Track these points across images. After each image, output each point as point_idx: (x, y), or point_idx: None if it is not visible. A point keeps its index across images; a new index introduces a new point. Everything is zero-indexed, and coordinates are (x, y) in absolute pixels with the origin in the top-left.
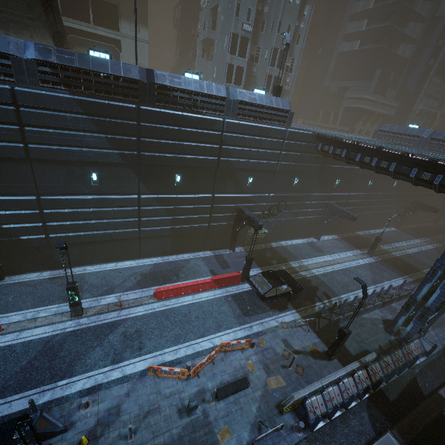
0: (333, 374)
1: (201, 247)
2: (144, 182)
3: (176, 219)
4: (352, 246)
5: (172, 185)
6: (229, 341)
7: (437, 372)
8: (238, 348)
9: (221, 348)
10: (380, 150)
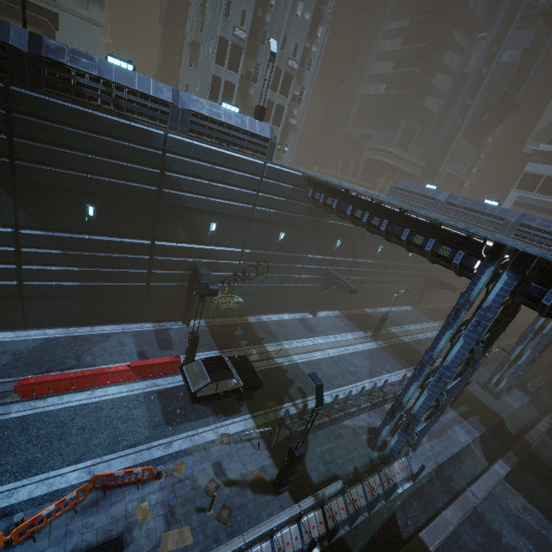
0: (268, 521)
1: (138, 316)
2: (26, 209)
3: (90, 272)
4: (355, 326)
5: (81, 219)
6: (123, 468)
7: (426, 502)
8: (131, 481)
9: (103, 481)
10: (372, 202)
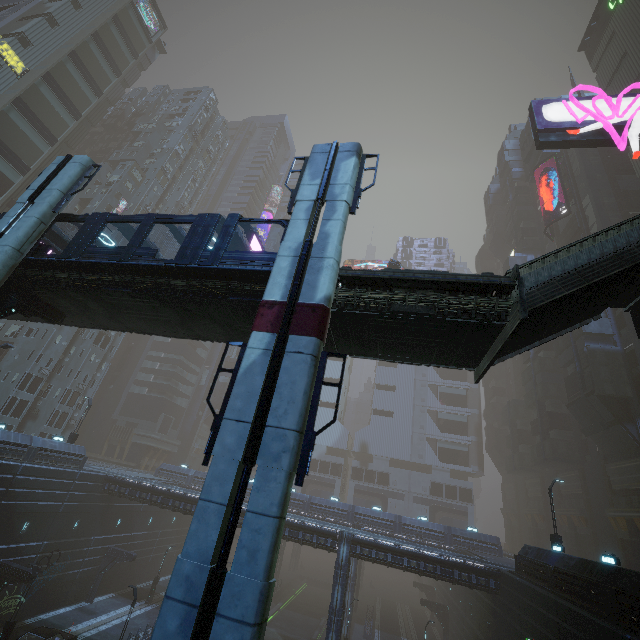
0: None
1: None
2: None
3: None
4: (131, 600)
5: None
6: None
7: None
8: None
9: None
10: (153, 487)
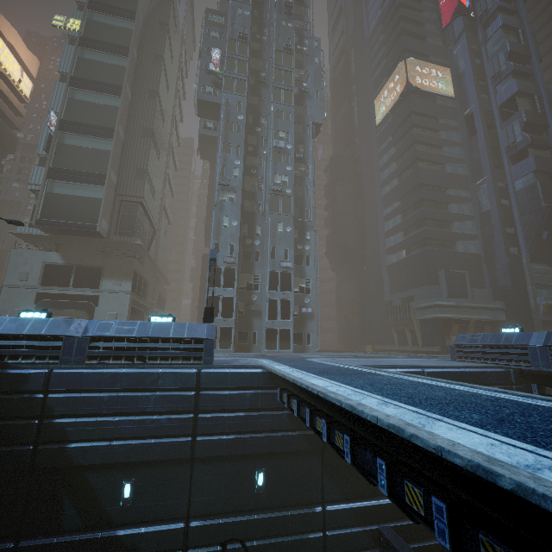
0: None
1: None
2: None
3: None
4: None
5: None
6: None
7: None
8: None
9: None
10: (321, 398)
